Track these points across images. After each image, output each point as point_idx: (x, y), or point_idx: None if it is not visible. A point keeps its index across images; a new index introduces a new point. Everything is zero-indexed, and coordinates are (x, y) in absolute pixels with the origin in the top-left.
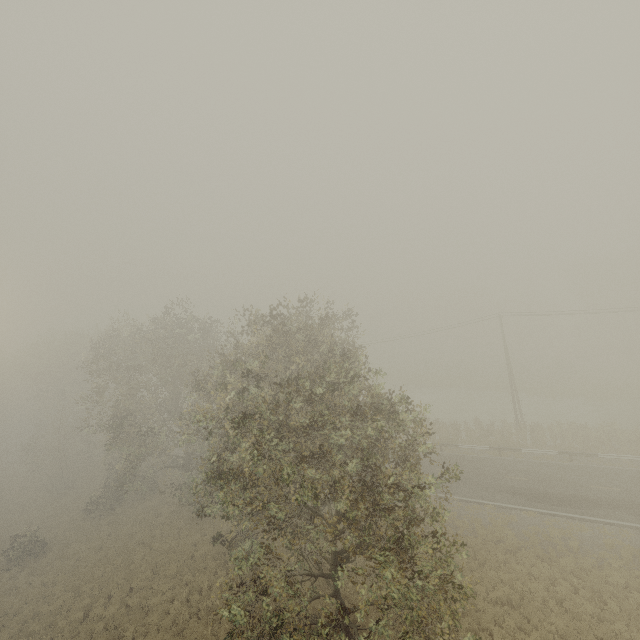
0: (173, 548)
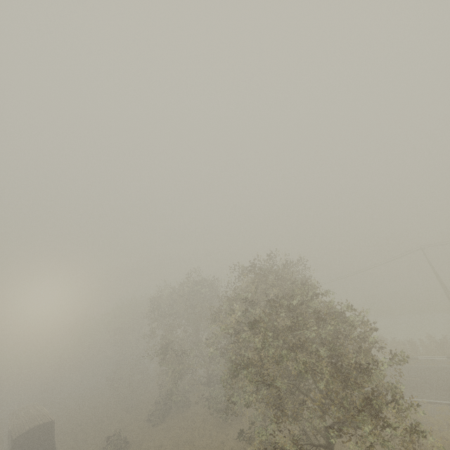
0: (208, 444)
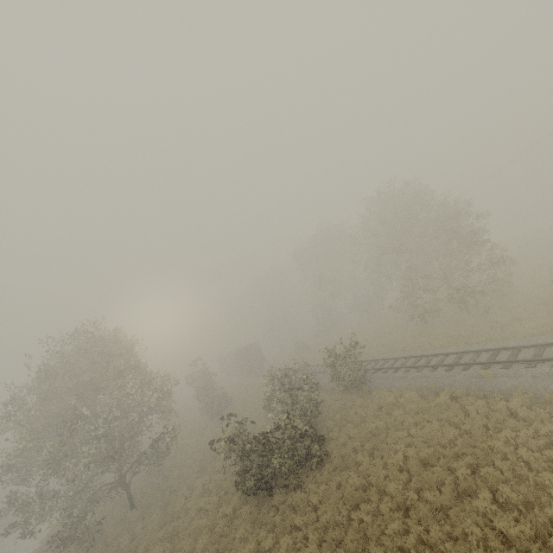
0: (367, 329)
